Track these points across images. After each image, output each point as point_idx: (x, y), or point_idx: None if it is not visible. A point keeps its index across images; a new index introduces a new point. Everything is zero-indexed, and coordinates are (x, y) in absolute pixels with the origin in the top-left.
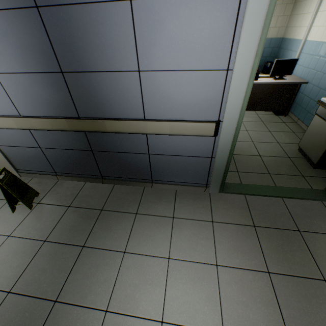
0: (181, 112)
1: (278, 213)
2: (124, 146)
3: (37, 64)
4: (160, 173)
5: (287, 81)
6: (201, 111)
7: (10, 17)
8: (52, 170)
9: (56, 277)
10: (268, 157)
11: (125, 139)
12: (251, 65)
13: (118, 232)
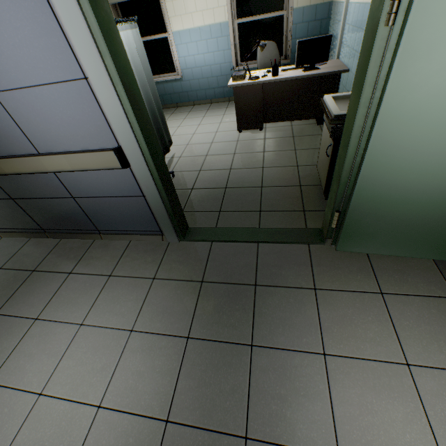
0: (73, 141)
1: (242, 263)
2: (42, 191)
3: None
4: (102, 221)
5: (318, 72)
6: (93, 137)
7: None
8: None
9: None
10: (272, 187)
11: (36, 181)
12: (104, 69)
13: (41, 296)
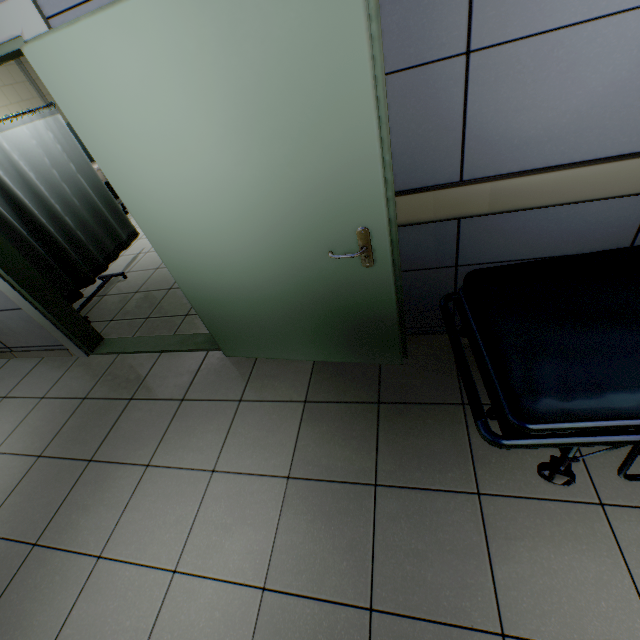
0: None
1: (133, 376)
2: None
3: None
4: (6, 338)
5: None
6: None
7: None
8: None
9: None
10: None
11: None
12: None
13: None
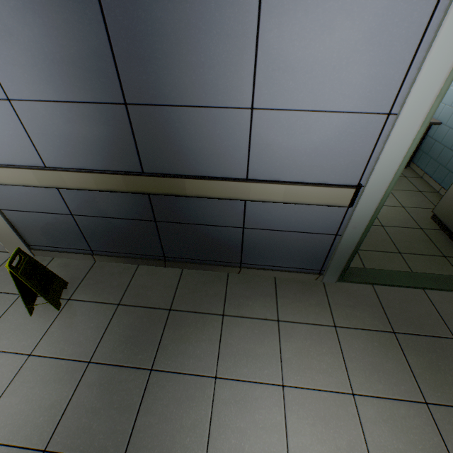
0: (305, 171)
1: (422, 312)
2: (207, 217)
3: (86, 89)
4: (255, 255)
5: None
6: (335, 171)
7: (49, 10)
8: (87, 247)
9: (117, 423)
10: (393, 227)
11: (211, 206)
12: (427, 110)
13: (201, 344)
